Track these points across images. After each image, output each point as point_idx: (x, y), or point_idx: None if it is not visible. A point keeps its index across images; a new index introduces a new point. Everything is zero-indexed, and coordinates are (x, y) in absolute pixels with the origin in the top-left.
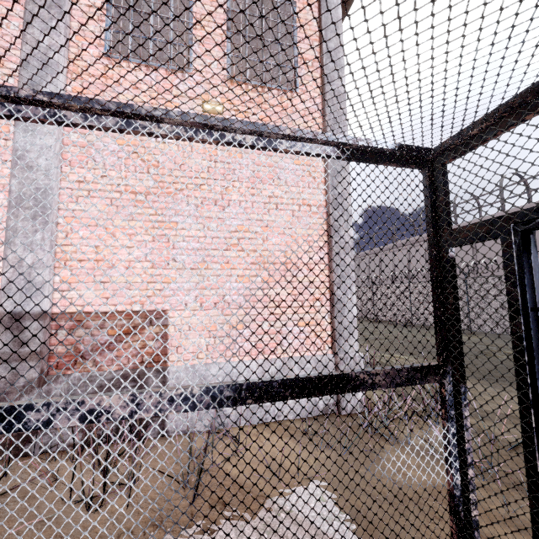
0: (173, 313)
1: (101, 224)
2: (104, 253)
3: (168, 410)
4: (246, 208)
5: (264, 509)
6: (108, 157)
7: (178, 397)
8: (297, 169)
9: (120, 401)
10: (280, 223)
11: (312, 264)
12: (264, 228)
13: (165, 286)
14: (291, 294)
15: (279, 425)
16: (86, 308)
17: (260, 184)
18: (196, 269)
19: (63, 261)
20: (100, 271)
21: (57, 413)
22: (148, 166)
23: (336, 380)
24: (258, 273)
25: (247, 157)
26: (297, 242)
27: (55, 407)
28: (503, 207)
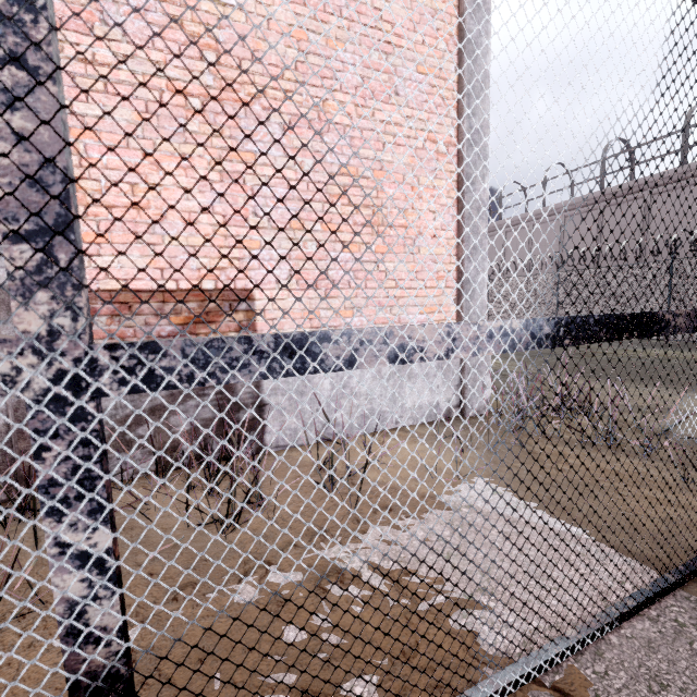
0: (260, 294)
1: (135, 146)
2: (148, 197)
3: (487, 350)
4: (353, 138)
5: (439, 508)
6: (129, 20)
7: (496, 333)
8: (422, 82)
9: (435, 334)
10: (398, 166)
11: (437, 229)
12: (377, 173)
13: (246, 254)
14: (412, 270)
15: (400, 432)
16: (131, 284)
17: (372, 101)
18: (288, 230)
19: (81, 206)
20: (145, 226)
21: (360, 347)
22: (200, 46)
23: (645, 320)
24: (371, 239)
25: (352, 52)
26: (420, 196)
27: (357, 338)
28: (602, 185)
